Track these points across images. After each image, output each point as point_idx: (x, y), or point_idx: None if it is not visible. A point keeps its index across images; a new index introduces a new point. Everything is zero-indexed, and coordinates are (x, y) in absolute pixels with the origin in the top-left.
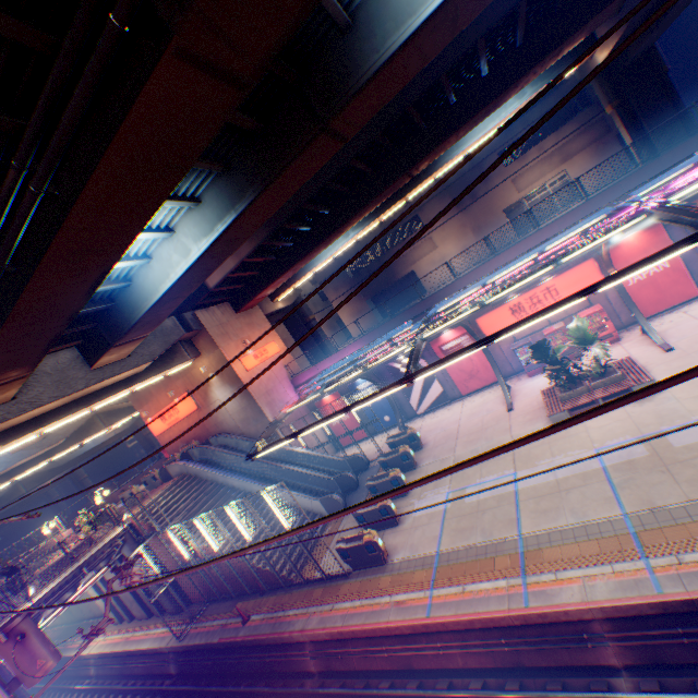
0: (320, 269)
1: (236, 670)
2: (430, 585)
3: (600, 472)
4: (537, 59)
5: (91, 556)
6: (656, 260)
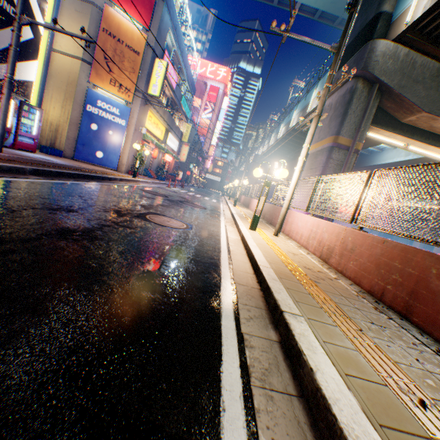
0: None
1: None
2: None
3: None
4: None
5: None
6: None
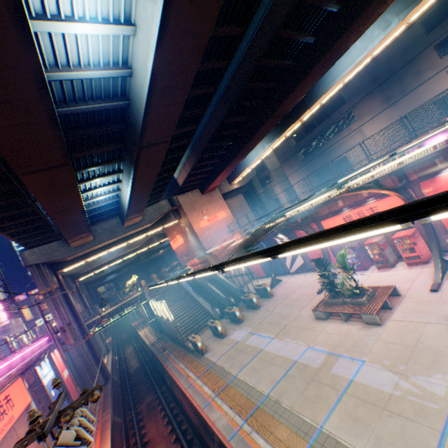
0: (280, 154)
1: (158, 367)
2: (199, 375)
3: (291, 363)
4: (353, 18)
5: (127, 301)
6: (200, 273)
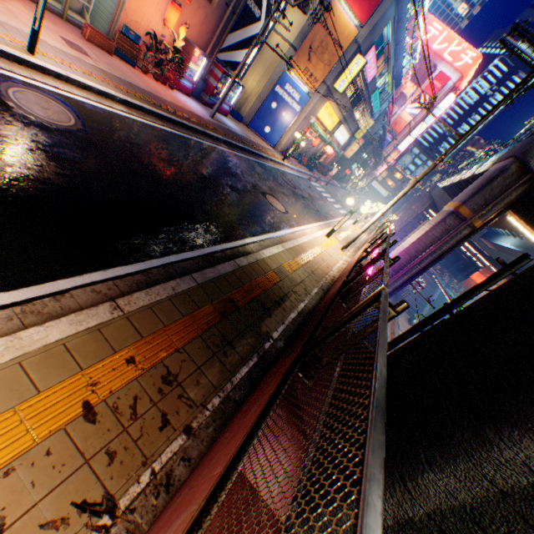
0: None
1: None
2: None
3: None
4: None
5: None
6: None
